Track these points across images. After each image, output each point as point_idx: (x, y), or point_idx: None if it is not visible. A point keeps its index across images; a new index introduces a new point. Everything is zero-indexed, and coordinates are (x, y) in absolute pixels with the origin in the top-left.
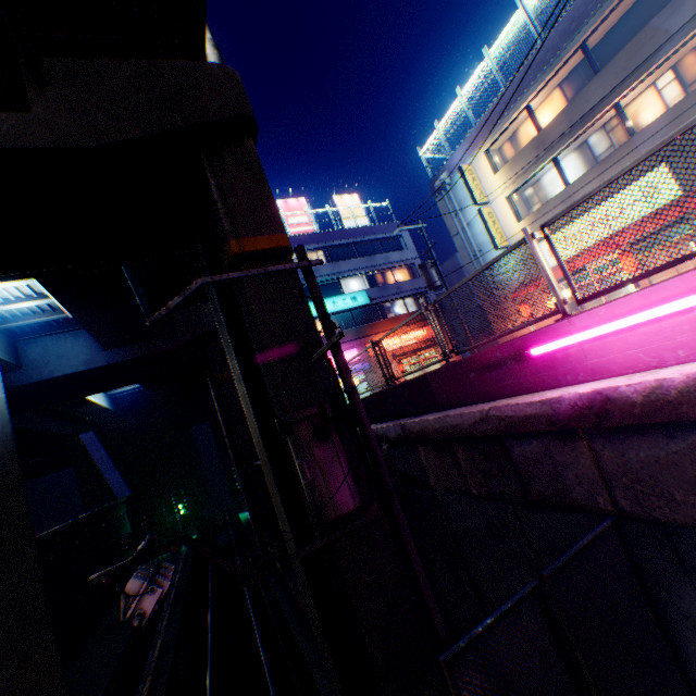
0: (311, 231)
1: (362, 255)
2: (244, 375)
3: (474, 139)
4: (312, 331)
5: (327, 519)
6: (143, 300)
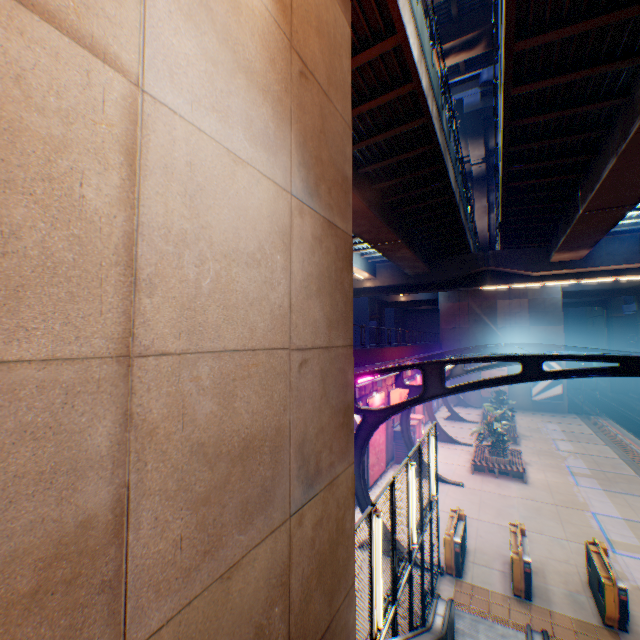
0: None
1: None
2: None
3: None
4: None
5: None
6: None
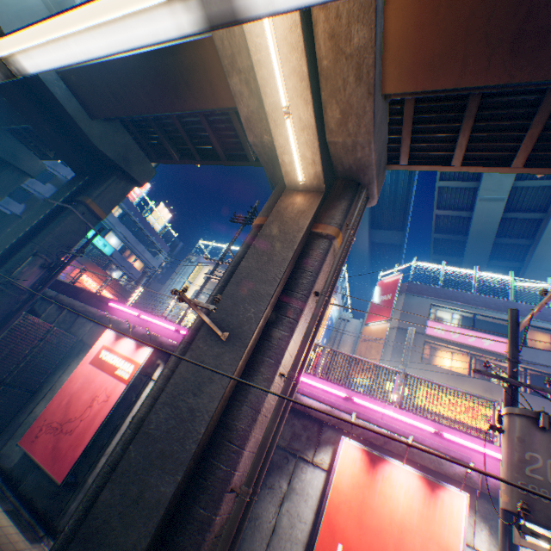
0: (134, 199)
1: (138, 236)
2: (35, 226)
3: (190, 262)
4: (75, 244)
5: (14, 283)
6: (18, 128)
